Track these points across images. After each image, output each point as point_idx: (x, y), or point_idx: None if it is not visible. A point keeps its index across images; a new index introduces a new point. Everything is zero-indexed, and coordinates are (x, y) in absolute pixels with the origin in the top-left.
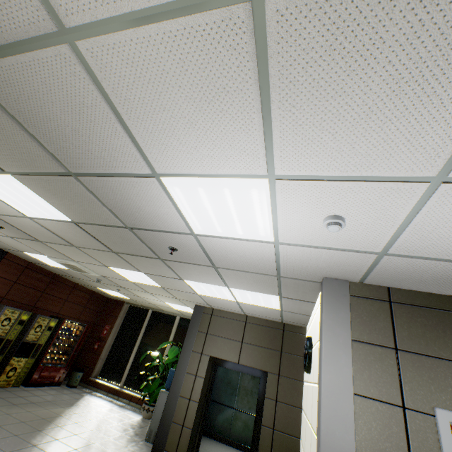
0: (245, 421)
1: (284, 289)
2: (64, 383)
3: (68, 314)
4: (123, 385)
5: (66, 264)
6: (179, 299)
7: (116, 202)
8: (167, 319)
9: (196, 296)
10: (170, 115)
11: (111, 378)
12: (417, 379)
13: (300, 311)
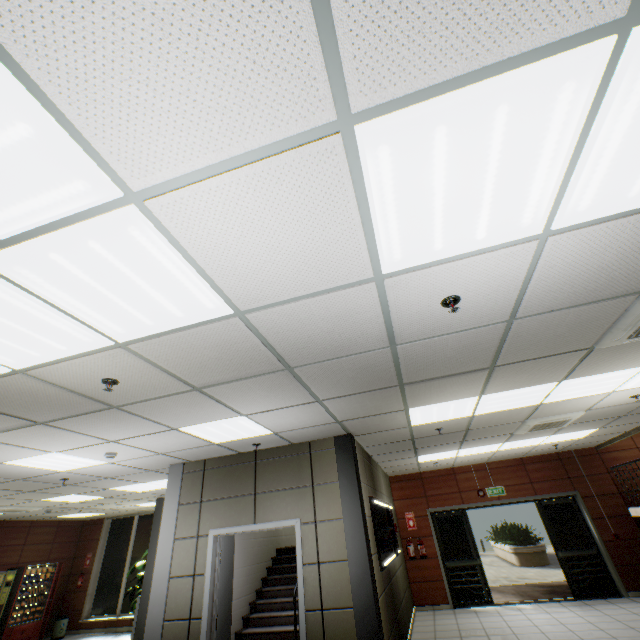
0: None
1: None
2: (48, 639)
3: (32, 559)
4: (120, 612)
5: (1, 511)
6: (139, 499)
7: None
8: None
9: (143, 493)
10: None
11: (106, 611)
12: (208, 516)
13: None
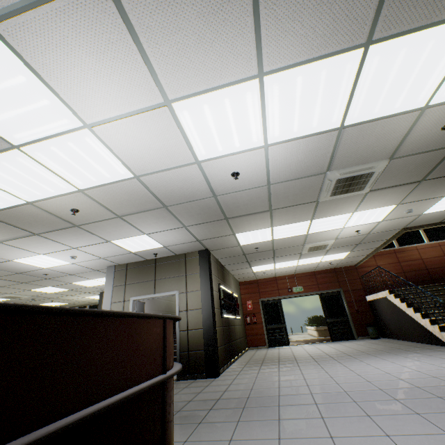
0: None
1: None
2: None
3: None
4: None
5: (5, 297)
6: (89, 293)
7: (5, 268)
8: None
9: (91, 288)
10: (1, 252)
11: None
12: (129, 291)
13: None
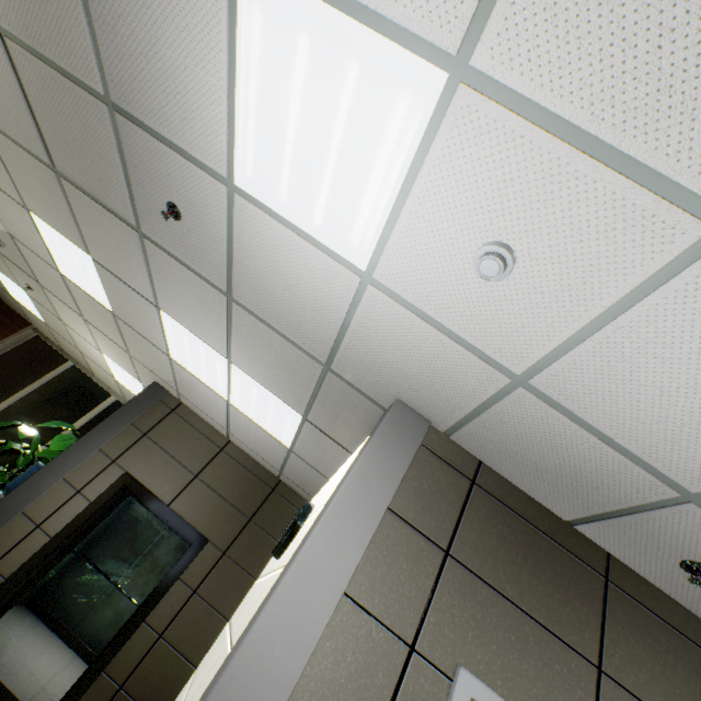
0: (121, 612)
1: (319, 403)
2: None
3: None
4: None
5: None
6: (131, 358)
7: None
8: (92, 392)
9: (166, 361)
10: None
11: None
12: (454, 612)
13: (318, 464)
